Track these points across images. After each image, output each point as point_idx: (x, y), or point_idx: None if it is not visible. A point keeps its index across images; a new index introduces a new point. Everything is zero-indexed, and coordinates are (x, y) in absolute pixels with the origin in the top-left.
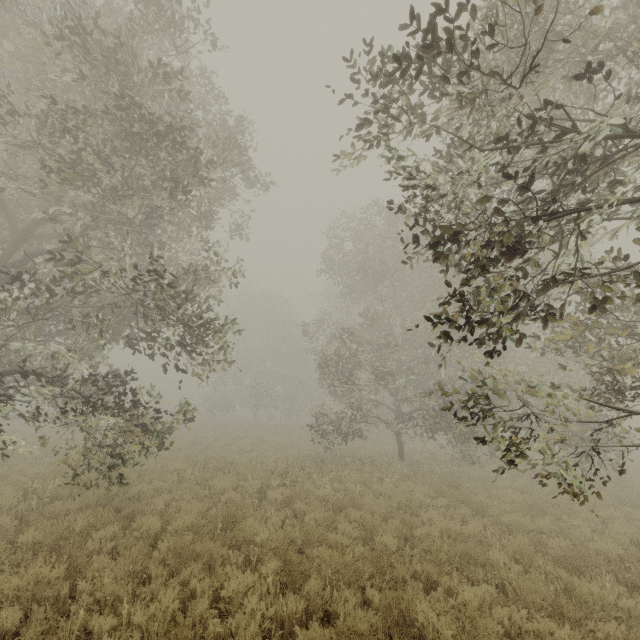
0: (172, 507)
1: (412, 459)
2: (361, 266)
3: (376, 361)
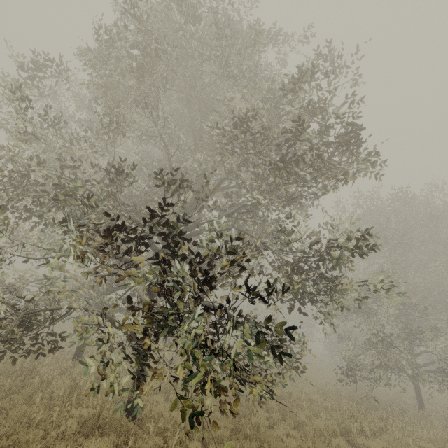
0: (297, 446)
1: (437, 413)
2: (382, 234)
3: (402, 315)
